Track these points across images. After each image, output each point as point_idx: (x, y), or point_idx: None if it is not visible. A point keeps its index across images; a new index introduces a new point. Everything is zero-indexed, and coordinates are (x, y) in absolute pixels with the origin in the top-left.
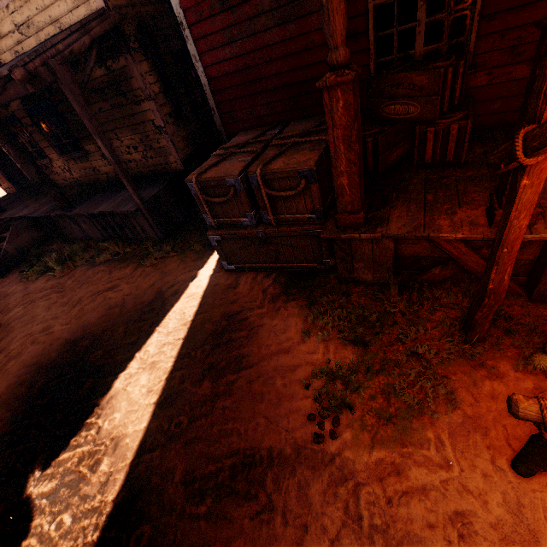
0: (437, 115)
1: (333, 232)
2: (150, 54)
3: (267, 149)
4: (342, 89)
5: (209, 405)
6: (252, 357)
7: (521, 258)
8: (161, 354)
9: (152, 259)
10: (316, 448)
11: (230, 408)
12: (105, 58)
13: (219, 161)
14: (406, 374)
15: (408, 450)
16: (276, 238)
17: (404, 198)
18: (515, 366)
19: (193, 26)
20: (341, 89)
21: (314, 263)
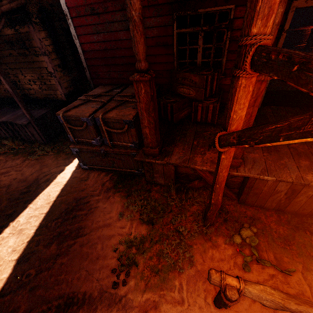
0: (203, 98)
1: (142, 156)
2: (47, 27)
3: (110, 101)
4: (143, 83)
5: (52, 262)
6: (86, 229)
7: (235, 180)
8: (27, 223)
9: (36, 155)
10: (113, 292)
11: (65, 264)
12: (14, 24)
13: (80, 104)
14: (171, 244)
15: (163, 293)
16: (112, 154)
17: (183, 141)
18: (225, 241)
19: (74, 18)
20: (143, 83)
21: (134, 170)
